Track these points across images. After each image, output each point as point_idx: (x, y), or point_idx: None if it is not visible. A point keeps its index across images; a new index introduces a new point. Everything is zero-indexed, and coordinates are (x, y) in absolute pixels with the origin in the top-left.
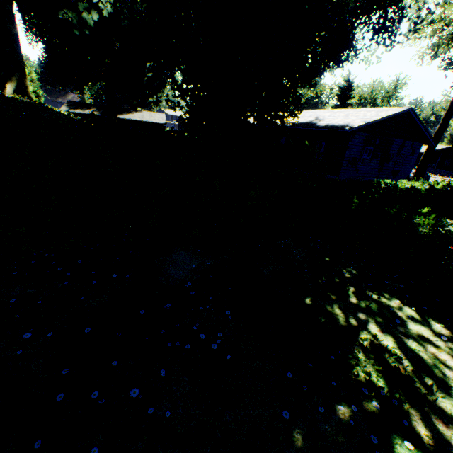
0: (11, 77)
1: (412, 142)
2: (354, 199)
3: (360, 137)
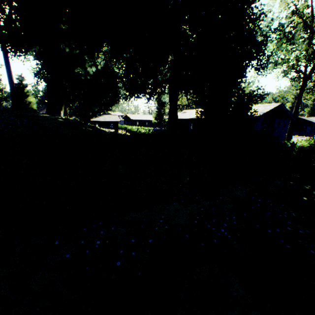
0: (62, 107)
1: (283, 120)
2: (293, 153)
3: (260, 120)
